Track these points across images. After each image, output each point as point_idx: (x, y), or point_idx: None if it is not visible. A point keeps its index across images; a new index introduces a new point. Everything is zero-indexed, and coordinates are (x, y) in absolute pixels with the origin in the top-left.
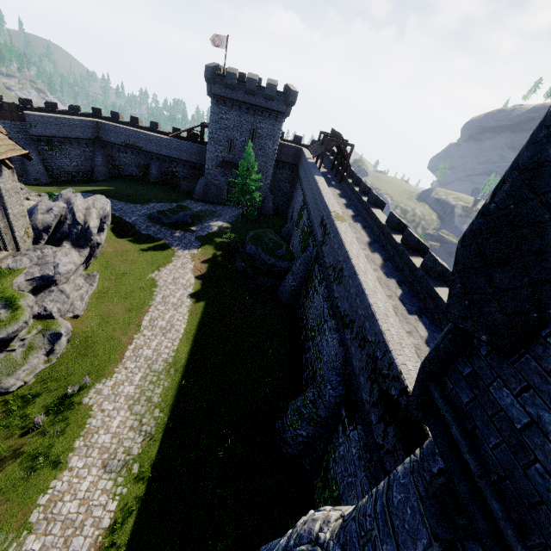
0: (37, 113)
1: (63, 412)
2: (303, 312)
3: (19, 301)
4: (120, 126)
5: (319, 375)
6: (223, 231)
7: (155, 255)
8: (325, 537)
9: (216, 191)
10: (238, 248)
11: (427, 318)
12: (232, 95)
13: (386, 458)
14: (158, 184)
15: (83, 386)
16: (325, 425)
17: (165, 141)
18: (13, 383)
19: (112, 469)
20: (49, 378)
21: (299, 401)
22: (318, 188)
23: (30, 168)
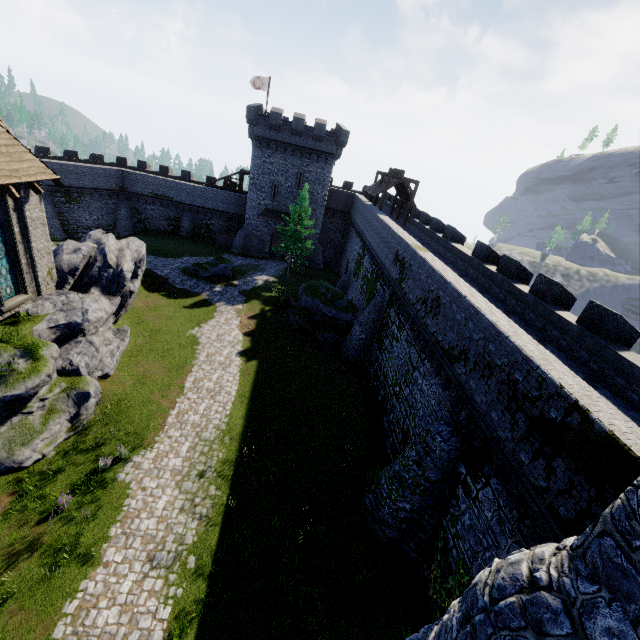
0: (55, 161)
1: (93, 492)
2: (378, 368)
3: (41, 351)
4: (148, 175)
5: (415, 435)
6: (269, 285)
7: (193, 310)
8: (551, 575)
9: (258, 244)
10: (290, 303)
11: (552, 346)
12: (276, 136)
13: (557, 502)
14: (191, 238)
15: (116, 459)
16: (434, 493)
17: (199, 190)
18: (28, 456)
19: (160, 564)
20: (73, 450)
21: (396, 465)
22: (385, 225)
23: None
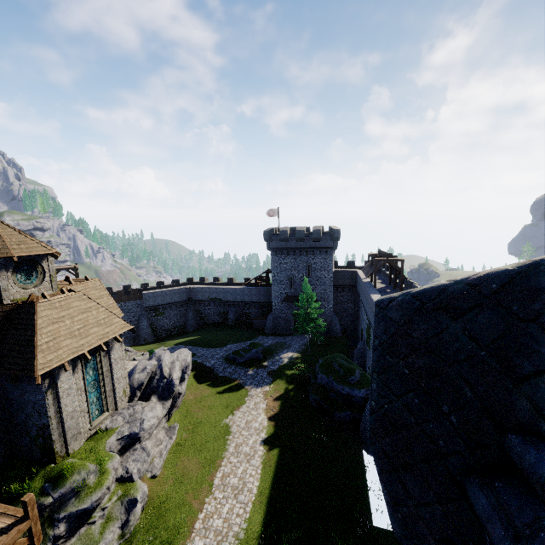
0: (150, 291)
1: None
2: None
3: (107, 464)
4: (205, 286)
5: None
6: (293, 361)
7: (230, 397)
8: None
9: (284, 323)
10: (310, 378)
11: None
12: (286, 245)
13: None
14: (235, 326)
15: None
16: None
17: (239, 290)
18: None
19: None
20: None
21: None
22: None
23: (142, 331)
